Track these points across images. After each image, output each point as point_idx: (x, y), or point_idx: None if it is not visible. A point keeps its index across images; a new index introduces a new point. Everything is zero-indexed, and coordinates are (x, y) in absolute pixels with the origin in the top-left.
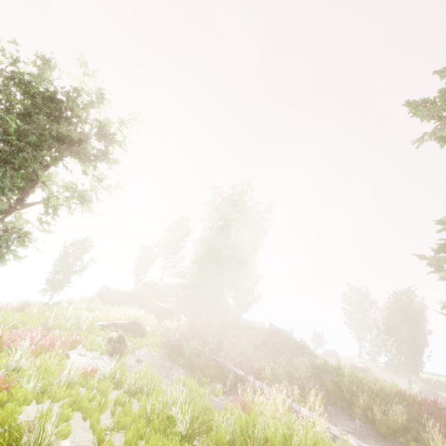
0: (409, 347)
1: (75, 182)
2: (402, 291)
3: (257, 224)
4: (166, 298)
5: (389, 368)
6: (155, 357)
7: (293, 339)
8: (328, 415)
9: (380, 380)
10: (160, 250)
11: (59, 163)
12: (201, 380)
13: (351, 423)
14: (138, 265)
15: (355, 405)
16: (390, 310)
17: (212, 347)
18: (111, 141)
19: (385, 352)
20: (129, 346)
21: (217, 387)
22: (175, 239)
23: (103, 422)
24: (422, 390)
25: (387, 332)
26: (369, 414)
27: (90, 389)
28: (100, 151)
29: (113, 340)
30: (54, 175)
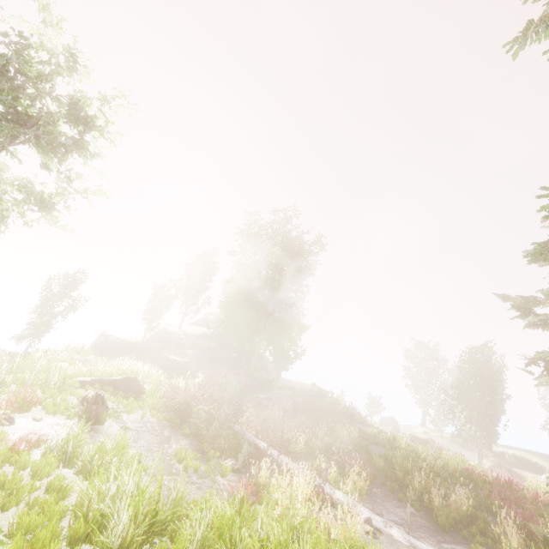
0: (482, 415)
1: (28, 179)
2: (477, 347)
3: (302, 259)
4: (183, 351)
5: (456, 440)
6: (150, 424)
7: (340, 404)
8: (372, 500)
9: (443, 455)
10: (179, 291)
11: (1, 147)
12: (206, 454)
13: (401, 510)
14: (150, 309)
15: (409, 487)
16: (462, 370)
17: (226, 411)
18: (88, 125)
19: (453, 421)
20: (113, 409)
21: (226, 463)
22: (199, 277)
23: (4, 522)
24: (494, 466)
25: (456, 397)
26: (426, 499)
27: (21, 468)
28: (72, 139)
29: (88, 400)
30: (1, 169)
